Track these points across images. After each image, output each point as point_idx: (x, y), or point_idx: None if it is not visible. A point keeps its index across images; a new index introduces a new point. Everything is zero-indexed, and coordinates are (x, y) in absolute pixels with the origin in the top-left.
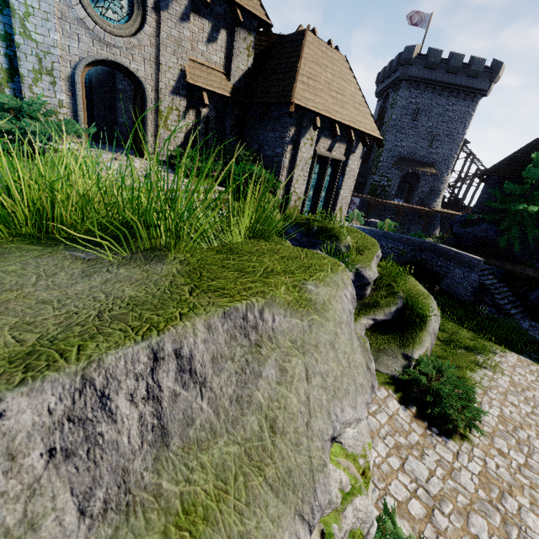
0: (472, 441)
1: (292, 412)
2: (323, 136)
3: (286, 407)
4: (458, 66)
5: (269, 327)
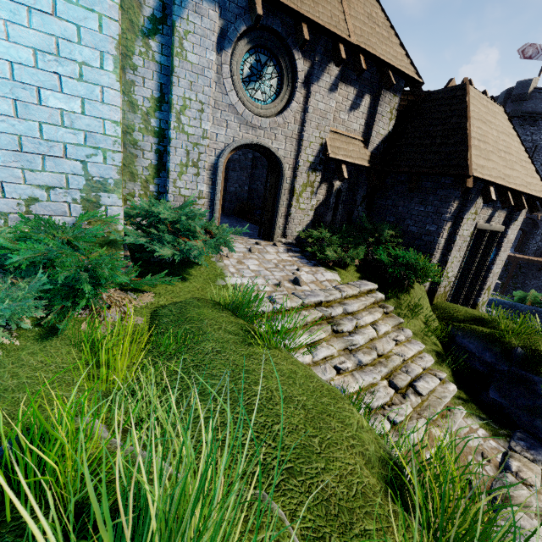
0: None
1: None
2: (485, 205)
3: None
4: None
5: None
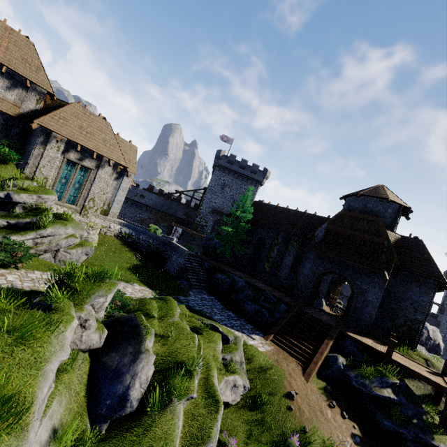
0: None
1: None
2: (73, 150)
3: None
4: (245, 165)
5: None
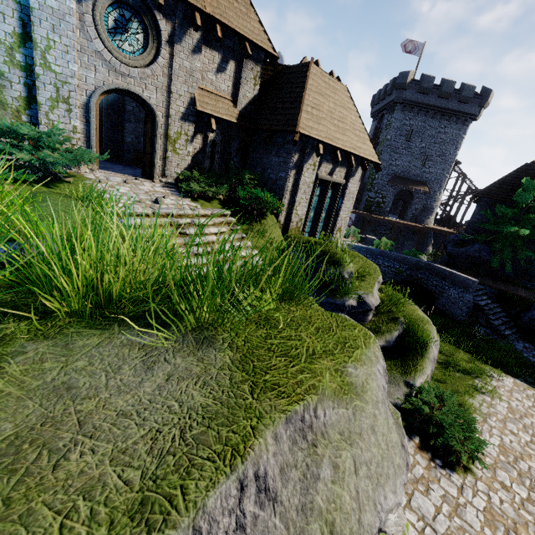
0: (475, 474)
1: (346, 511)
2: (325, 161)
3: (341, 507)
4: (450, 91)
5: (321, 422)
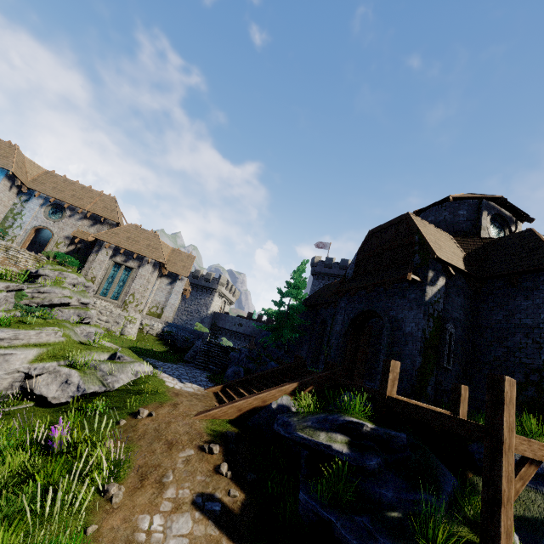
0: None
1: None
2: (120, 255)
3: None
4: (346, 265)
5: None
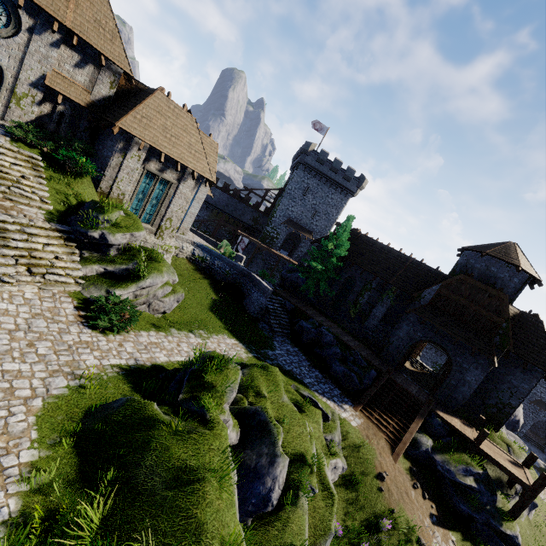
0: (108, 336)
1: None
2: (155, 159)
3: None
4: (338, 168)
5: None
